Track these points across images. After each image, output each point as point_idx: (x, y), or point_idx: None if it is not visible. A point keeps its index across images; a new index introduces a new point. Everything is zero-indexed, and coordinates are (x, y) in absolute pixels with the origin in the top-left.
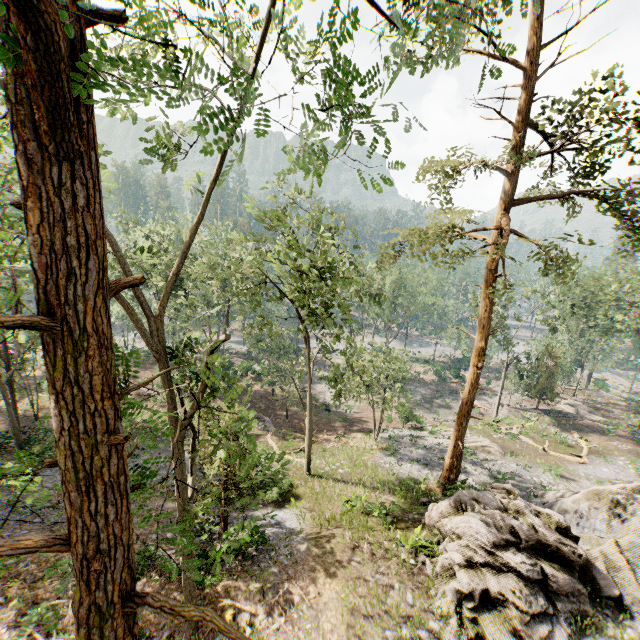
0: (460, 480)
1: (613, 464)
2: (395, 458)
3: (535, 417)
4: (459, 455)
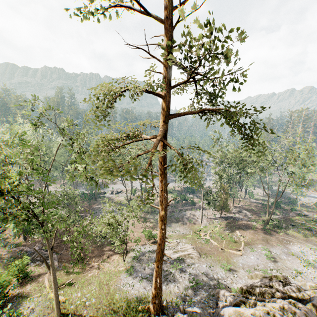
0: (169, 290)
1: (256, 251)
2: (132, 277)
3: (219, 224)
4: (159, 286)
